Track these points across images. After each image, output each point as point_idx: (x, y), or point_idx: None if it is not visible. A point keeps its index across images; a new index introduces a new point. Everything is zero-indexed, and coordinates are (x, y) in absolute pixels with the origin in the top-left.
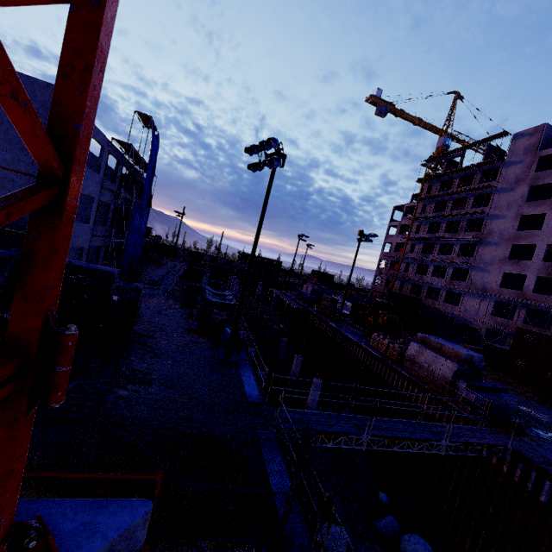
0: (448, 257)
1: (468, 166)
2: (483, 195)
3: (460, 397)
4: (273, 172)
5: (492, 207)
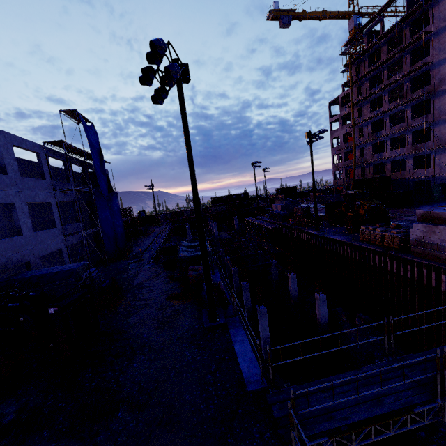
0: (401, 125)
1: (392, 27)
2: (419, 48)
3: None
4: (180, 91)
5: (434, 54)
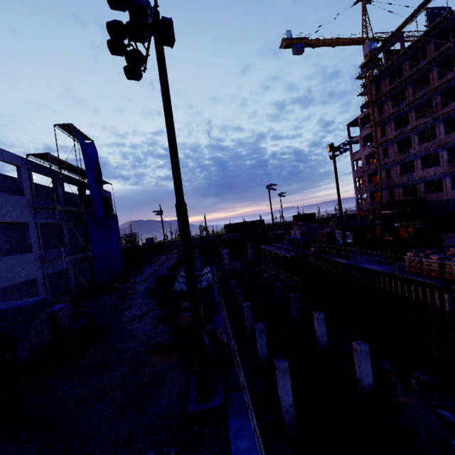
0: (433, 142)
1: (414, 42)
2: (446, 61)
3: None
4: (159, 53)
5: None
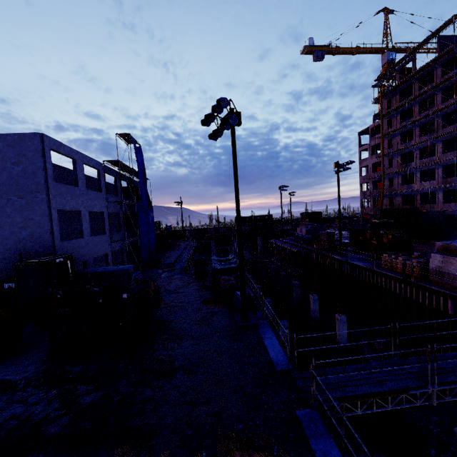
0: (432, 159)
1: (424, 66)
2: (450, 86)
3: None
4: (233, 133)
5: None
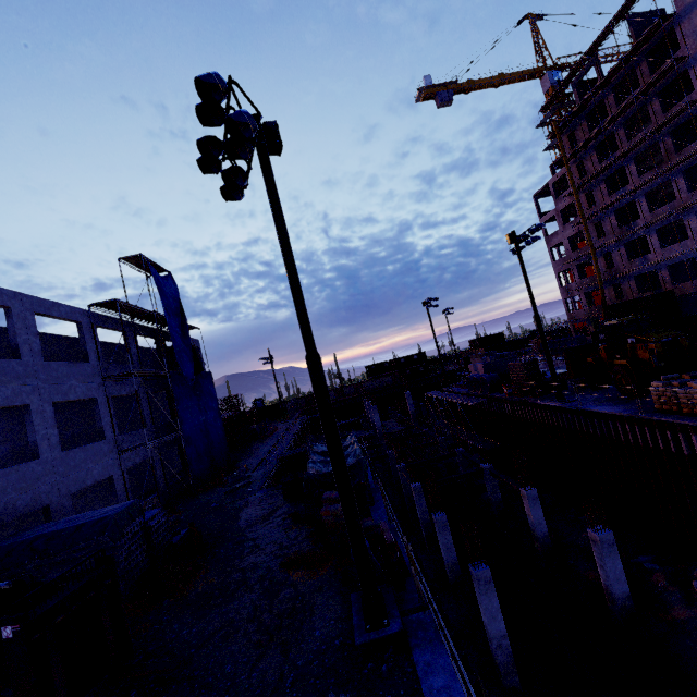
0: (672, 205)
1: (617, 65)
2: (670, 85)
3: None
4: (266, 167)
5: None
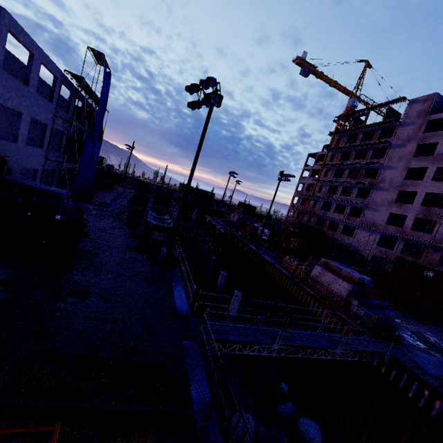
0: (347, 198)
1: (371, 124)
2: (380, 149)
3: (351, 311)
4: (210, 111)
5: (386, 159)
